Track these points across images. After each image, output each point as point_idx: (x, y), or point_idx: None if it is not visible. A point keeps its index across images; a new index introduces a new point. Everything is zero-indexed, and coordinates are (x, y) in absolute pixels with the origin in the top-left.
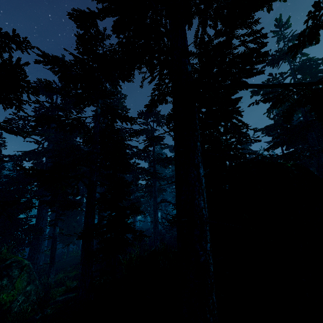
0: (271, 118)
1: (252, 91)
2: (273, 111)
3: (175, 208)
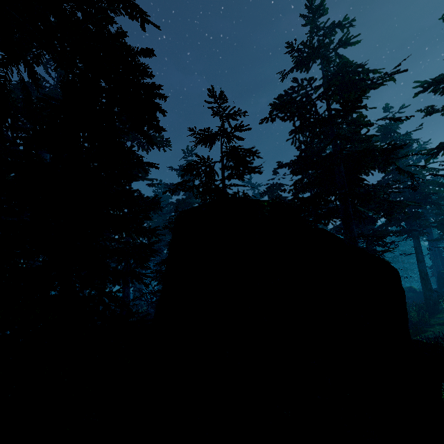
0: (296, 147)
1: (273, 104)
2: (299, 137)
3: (156, 277)
